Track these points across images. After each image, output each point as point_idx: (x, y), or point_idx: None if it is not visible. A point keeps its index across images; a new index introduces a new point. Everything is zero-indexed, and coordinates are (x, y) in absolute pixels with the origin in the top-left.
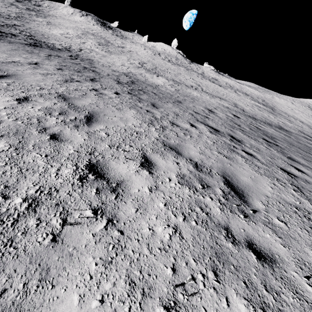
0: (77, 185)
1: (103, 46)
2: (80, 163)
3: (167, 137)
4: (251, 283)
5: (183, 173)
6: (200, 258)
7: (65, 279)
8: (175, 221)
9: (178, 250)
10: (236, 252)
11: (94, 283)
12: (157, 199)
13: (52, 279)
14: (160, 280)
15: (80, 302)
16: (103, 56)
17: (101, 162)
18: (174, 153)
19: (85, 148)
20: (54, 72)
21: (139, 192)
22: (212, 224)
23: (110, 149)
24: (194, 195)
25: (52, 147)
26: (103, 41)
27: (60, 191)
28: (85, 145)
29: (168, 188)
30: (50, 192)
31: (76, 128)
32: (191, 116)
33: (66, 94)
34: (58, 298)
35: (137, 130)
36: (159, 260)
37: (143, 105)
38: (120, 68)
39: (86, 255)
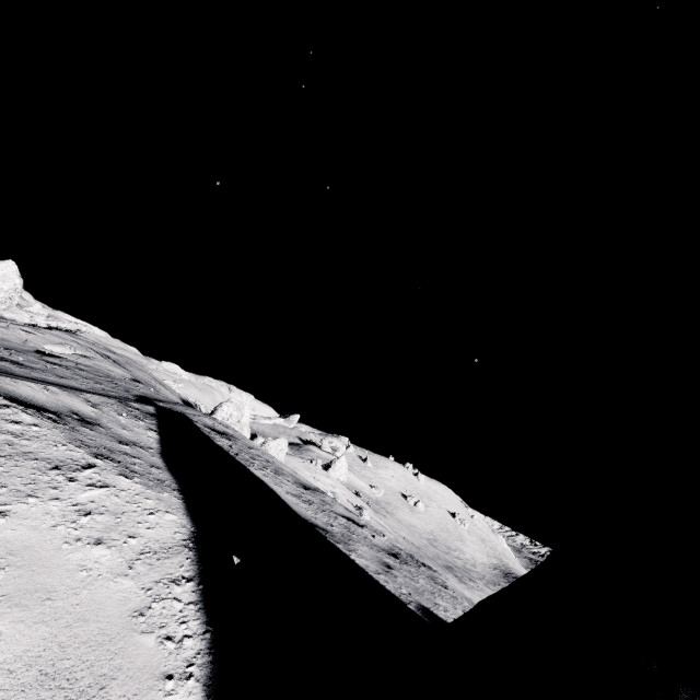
0: None
1: None
2: None
3: None
4: None
5: None
6: None
7: None
8: None
9: None
10: None
11: None
12: None
13: None
14: None
15: None
16: None
17: None
18: None
19: None
20: None
21: None
22: None
23: None
24: None
25: None
26: None
27: None
28: None
29: None
30: None
31: None
32: None
33: None
34: None
35: None
36: None
37: None
38: None
39: None
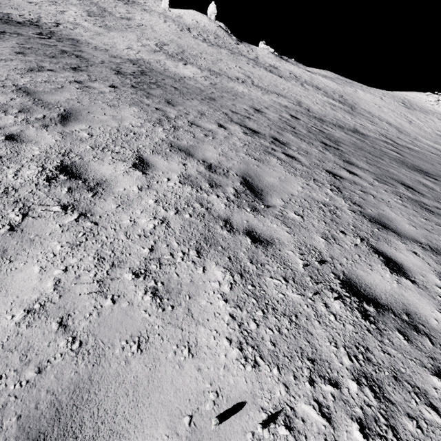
0: (43, 185)
1: (95, 18)
2: (48, 164)
3: (179, 138)
4: (236, 258)
5: (189, 174)
6: (185, 242)
7: (25, 257)
8: (165, 214)
9: (161, 236)
10: (230, 237)
11: (58, 259)
12: (147, 197)
13: (10, 257)
14: (133, 256)
15: (41, 271)
16: (97, 35)
17: (77, 163)
18: (183, 155)
19: (56, 150)
20: (10, 58)
21: (124, 191)
22: (210, 217)
23: (93, 151)
24: (196, 193)
25: (8, 148)
26: (95, 8)
27: (20, 190)
28: (57, 146)
29: (165, 187)
30: (7, 191)
31: (44, 128)
32: (224, 116)
33: (30, 87)
34: (16, 269)
35: (136, 131)
36: (136, 243)
37: (152, 101)
38: (124, 53)
39: (50, 240)
